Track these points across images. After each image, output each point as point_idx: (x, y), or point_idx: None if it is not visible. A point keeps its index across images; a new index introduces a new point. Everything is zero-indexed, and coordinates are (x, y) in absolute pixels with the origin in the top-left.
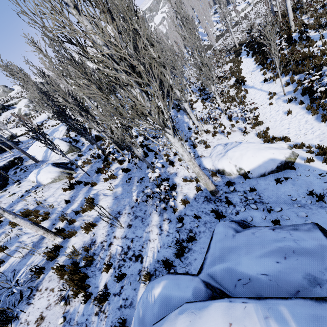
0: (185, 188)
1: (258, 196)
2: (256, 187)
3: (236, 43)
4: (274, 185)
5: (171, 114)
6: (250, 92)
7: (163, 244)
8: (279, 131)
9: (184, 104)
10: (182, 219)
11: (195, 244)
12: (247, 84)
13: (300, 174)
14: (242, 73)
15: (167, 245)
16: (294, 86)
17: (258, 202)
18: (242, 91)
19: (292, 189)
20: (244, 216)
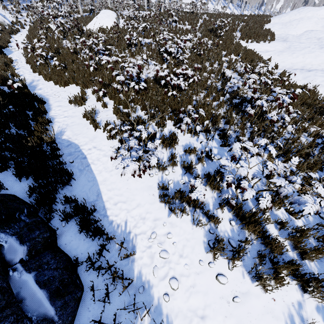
0: None
1: None
2: None
3: None
4: None
5: None
6: None
7: None
8: None
9: None
10: None
11: None
12: None
13: None
14: None
15: None
16: None
17: None
18: None
19: None
20: None
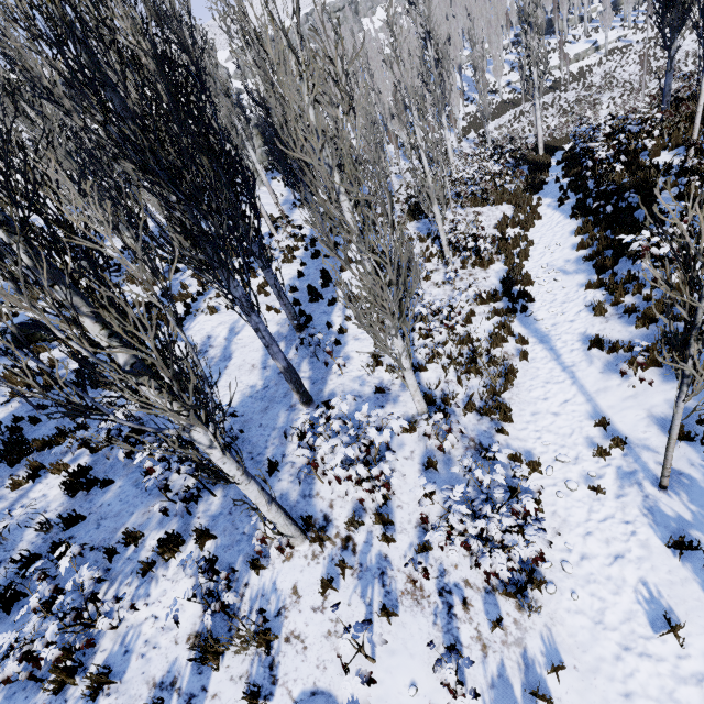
0: None
1: None
2: None
3: (540, 141)
4: None
5: (280, 328)
6: (535, 359)
7: None
8: None
9: (206, 451)
10: None
11: None
12: (534, 313)
13: None
14: (530, 258)
15: None
16: None
17: None
18: (511, 337)
19: None
20: None
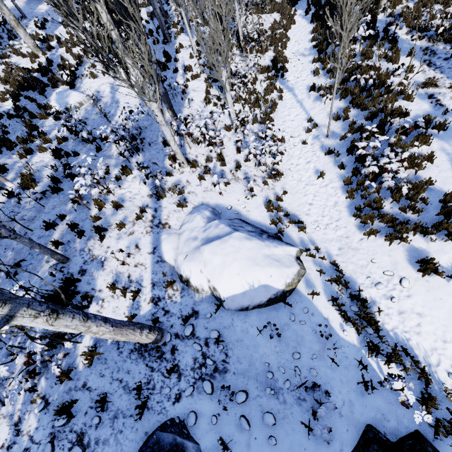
0: (108, 308)
1: (225, 355)
2: (228, 334)
3: None
4: (253, 337)
5: None
6: (286, 99)
7: None
8: (299, 202)
9: (150, 103)
10: (72, 404)
11: None
12: (287, 78)
13: (294, 319)
14: (287, 48)
15: None
16: (344, 126)
17: (220, 370)
18: (275, 90)
19: (274, 351)
20: (187, 410)
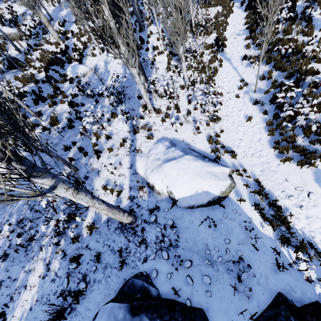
0: None
1: (177, 236)
2: (179, 222)
3: None
4: (197, 226)
5: None
6: (224, 66)
7: (41, 296)
8: (232, 138)
9: (132, 69)
10: (80, 256)
11: (83, 301)
12: (226, 51)
13: (226, 216)
14: (226, 30)
15: (46, 299)
16: (268, 84)
17: (174, 245)
18: (217, 60)
19: (211, 237)
20: (151, 268)
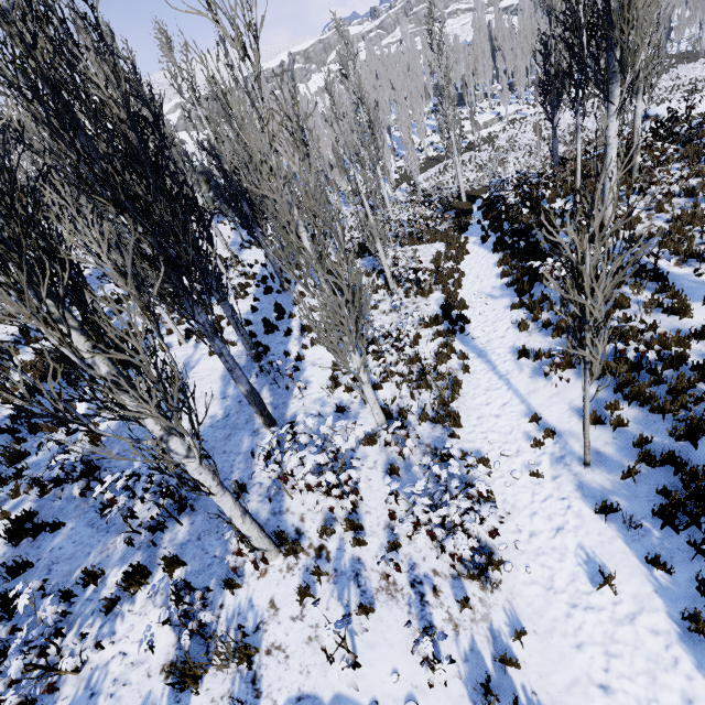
0: None
1: None
2: None
3: (462, 191)
4: None
5: (237, 360)
6: (476, 371)
7: None
8: (566, 675)
9: (183, 462)
10: None
11: None
12: (471, 332)
13: None
14: (463, 287)
15: None
16: (620, 442)
17: None
18: (454, 354)
19: None
20: None
